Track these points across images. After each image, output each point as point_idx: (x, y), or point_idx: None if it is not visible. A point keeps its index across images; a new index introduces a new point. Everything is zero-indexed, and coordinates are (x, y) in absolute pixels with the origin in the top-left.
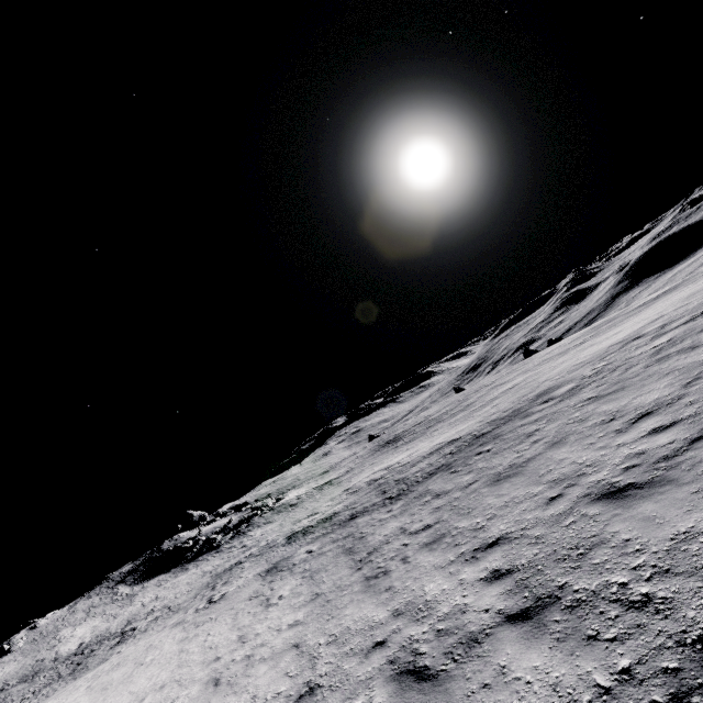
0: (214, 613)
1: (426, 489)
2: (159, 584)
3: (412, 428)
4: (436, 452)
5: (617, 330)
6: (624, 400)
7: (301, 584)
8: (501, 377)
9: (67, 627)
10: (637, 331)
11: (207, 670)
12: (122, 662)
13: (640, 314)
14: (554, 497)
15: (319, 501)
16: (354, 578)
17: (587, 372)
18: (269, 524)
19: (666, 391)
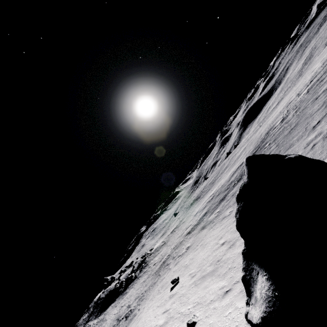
0: (196, 244)
1: None
2: (115, 306)
3: (201, 192)
4: (236, 171)
5: (274, 112)
6: (314, 97)
7: (235, 205)
8: (230, 156)
9: None
10: (287, 103)
11: None
12: (166, 282)
13: (278, 106)
14: (325, 107)
15: (182, 228)
16: None
17: (282, 116)
18: (158, 254)
19: None
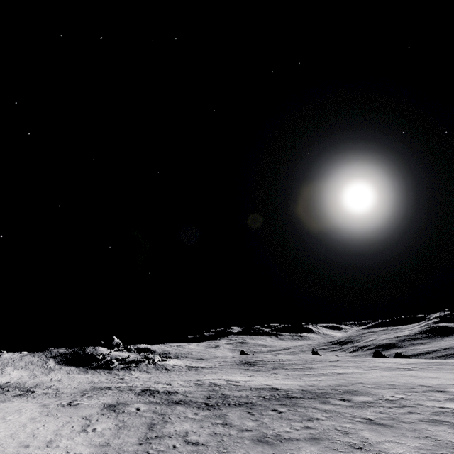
0: (62, 413)
1: (226, 413)
2: (68, 372)
3: (266, 362)
4: (259, 389)
5: (437, 375)
6: (382, 437)
7: (110, 429)
8: (343, 360)
9: (12, 367)
10: (446, 385)
11: (15, 449)
12: (1, 409)
13: None
14: None
15: (179, 376)
16: (131, 448)
17: (386, 395)
18: (146, 373)
19: (410, 452)
